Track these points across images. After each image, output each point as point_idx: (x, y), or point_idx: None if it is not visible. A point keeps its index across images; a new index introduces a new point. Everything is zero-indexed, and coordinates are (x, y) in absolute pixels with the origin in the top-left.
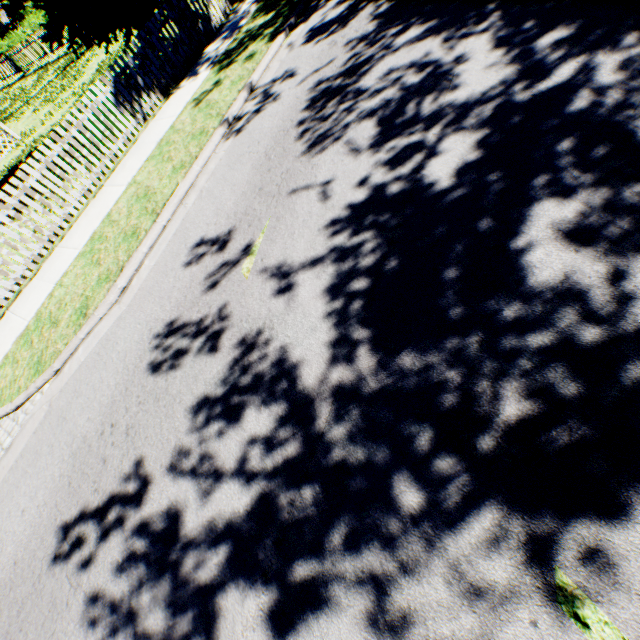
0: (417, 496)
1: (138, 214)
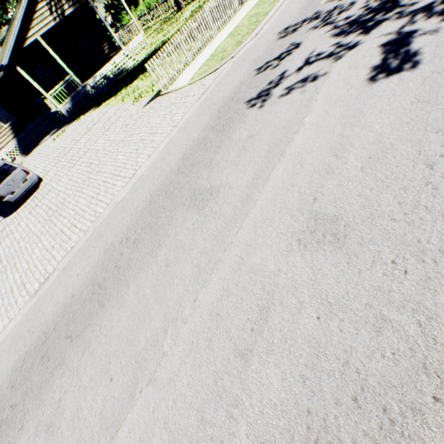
0: None
1: (255, 19)
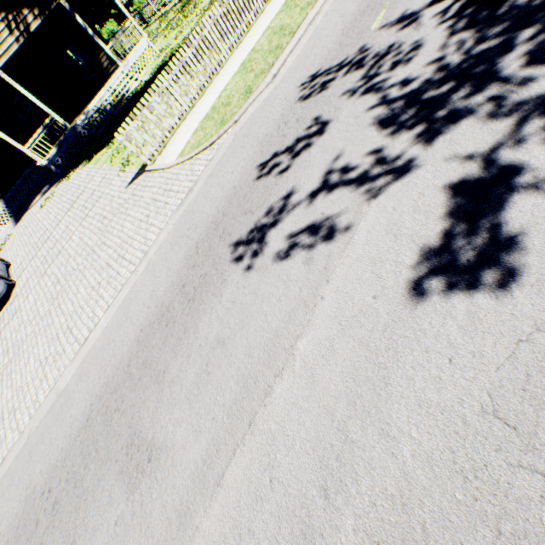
0: (522, 58)
1: (277, 40)
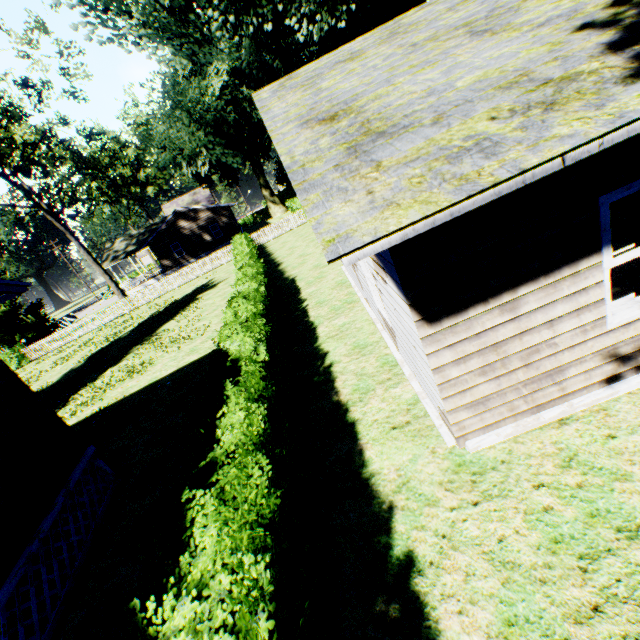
0: None
1: None
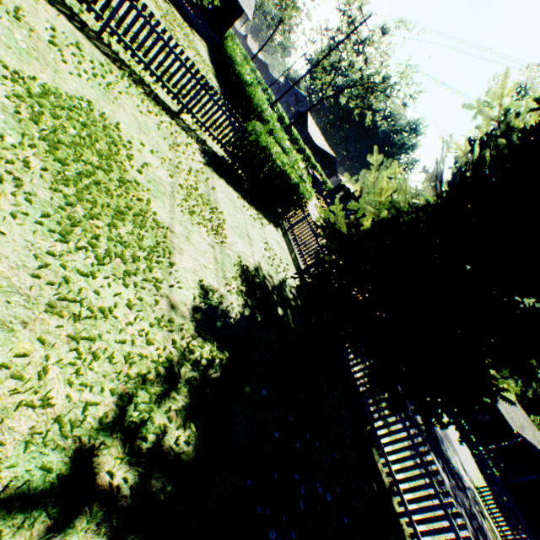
0: None
1: None
